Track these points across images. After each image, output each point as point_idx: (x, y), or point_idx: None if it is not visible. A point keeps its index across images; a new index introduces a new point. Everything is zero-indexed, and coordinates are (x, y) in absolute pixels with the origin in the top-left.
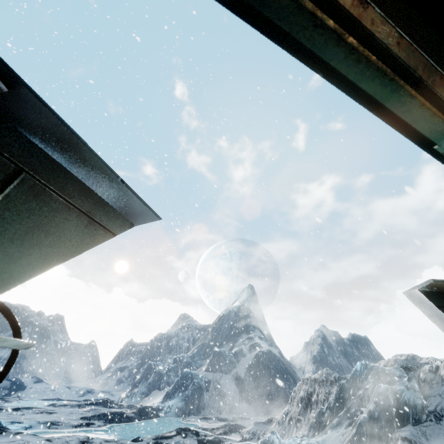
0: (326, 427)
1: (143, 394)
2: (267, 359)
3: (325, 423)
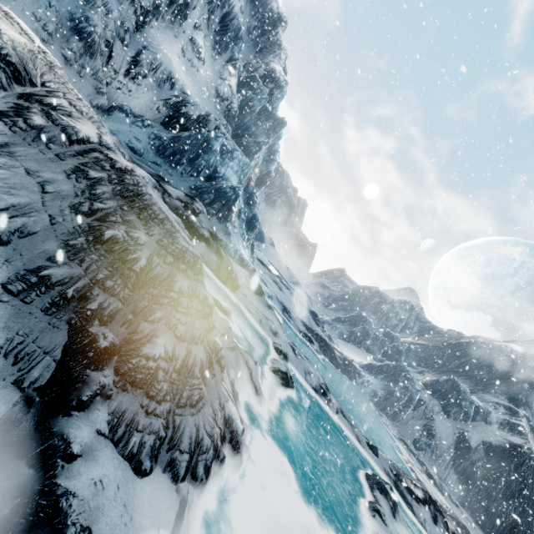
0: None
1: (342, 335)
2: (532, 470)
3: None
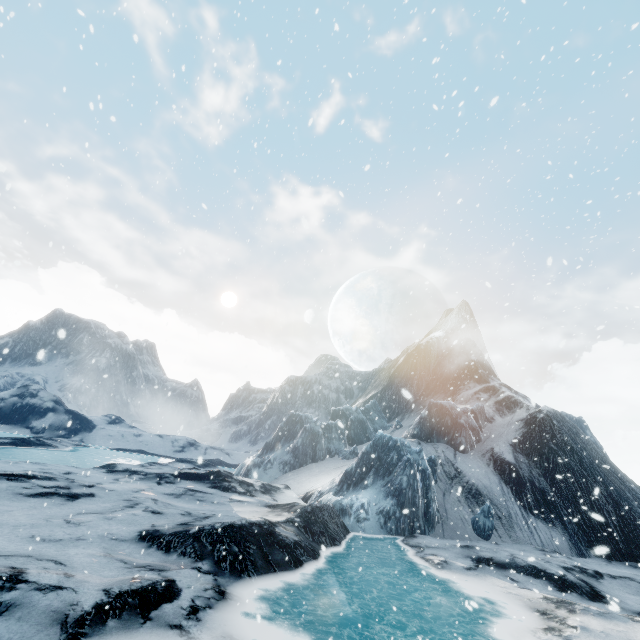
0: None
1: (286, 465)
2: (563, 431)
3: None
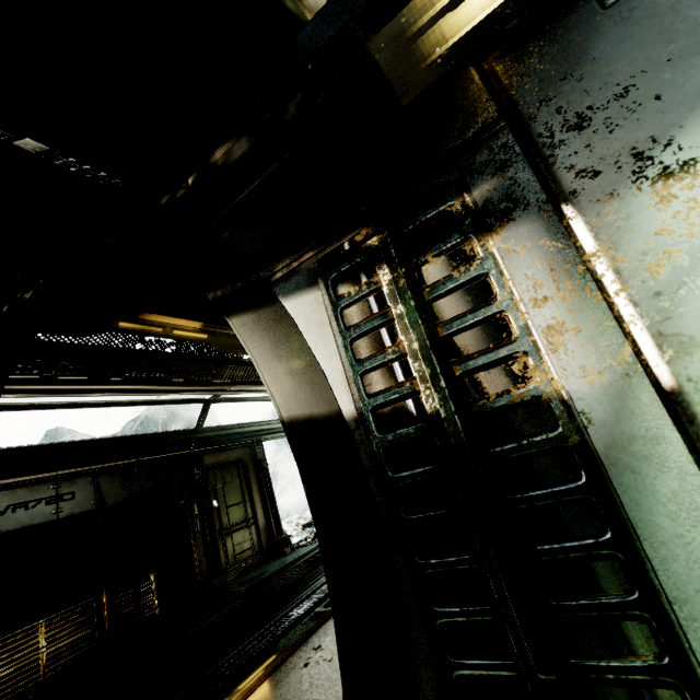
0: (289, 490)
1: None
2: None
3: (289, 488)
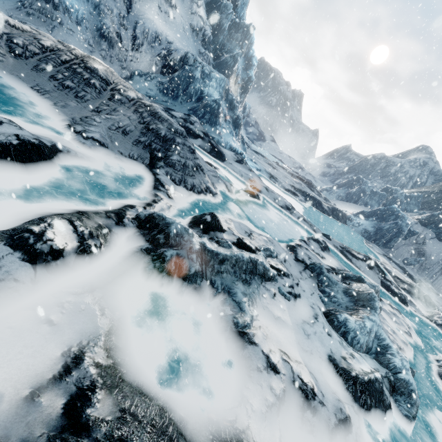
0: None
1: (340, 197)
2: None
3: None
